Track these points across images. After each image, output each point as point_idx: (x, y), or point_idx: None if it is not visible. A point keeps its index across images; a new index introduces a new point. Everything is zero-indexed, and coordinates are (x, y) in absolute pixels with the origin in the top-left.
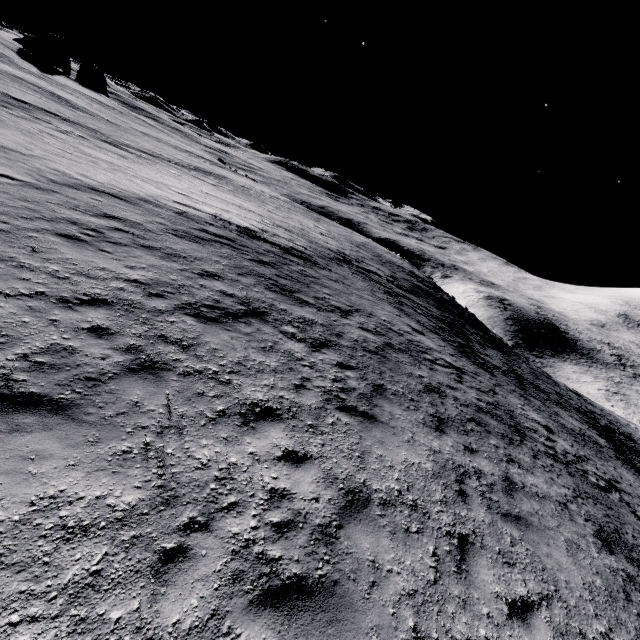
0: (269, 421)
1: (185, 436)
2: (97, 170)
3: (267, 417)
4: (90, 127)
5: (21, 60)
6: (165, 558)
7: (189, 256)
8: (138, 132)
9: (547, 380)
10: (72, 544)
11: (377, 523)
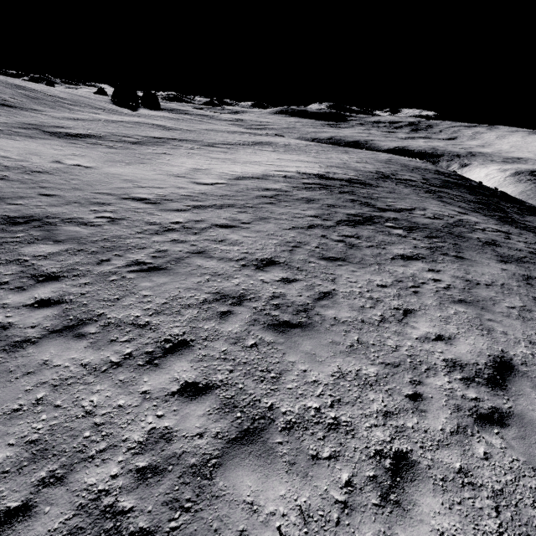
0: (413, 260)
1: (387, 266)
2: (230, 166)
3: (411, 259)
4: (191, 139)
5: (121, 109)
6: (414, 292)
7: (314, 199)
8: (204, 130)
9: None
10: (385, 288)
11: (486, 290)
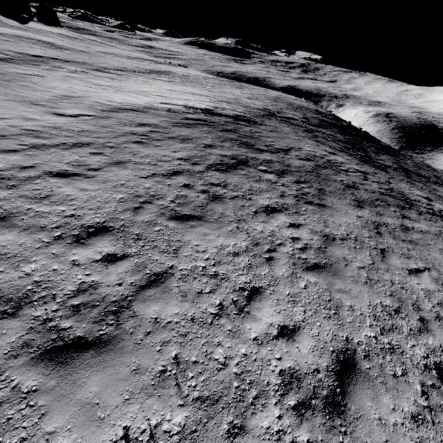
0: (277, 213)
1: (248, 222)
2: (111, 95)
3: (275, 211)
4: (79, 61)
5: (5, 19)
6: (267, 260)
7: (192, 138)
8: (101, 53)
9: (427, 169)
10: (237, 257)
11: (341, 246)
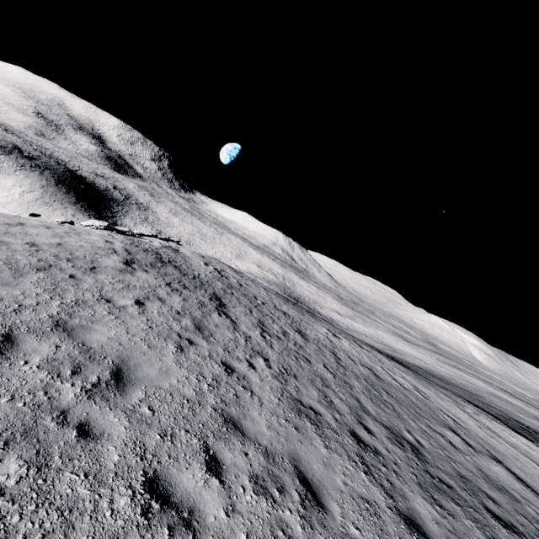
0: None
1: None
2: None
3: None
4: None
5: None
6: None
7: None
8: None
9: None
10: None
11: None
